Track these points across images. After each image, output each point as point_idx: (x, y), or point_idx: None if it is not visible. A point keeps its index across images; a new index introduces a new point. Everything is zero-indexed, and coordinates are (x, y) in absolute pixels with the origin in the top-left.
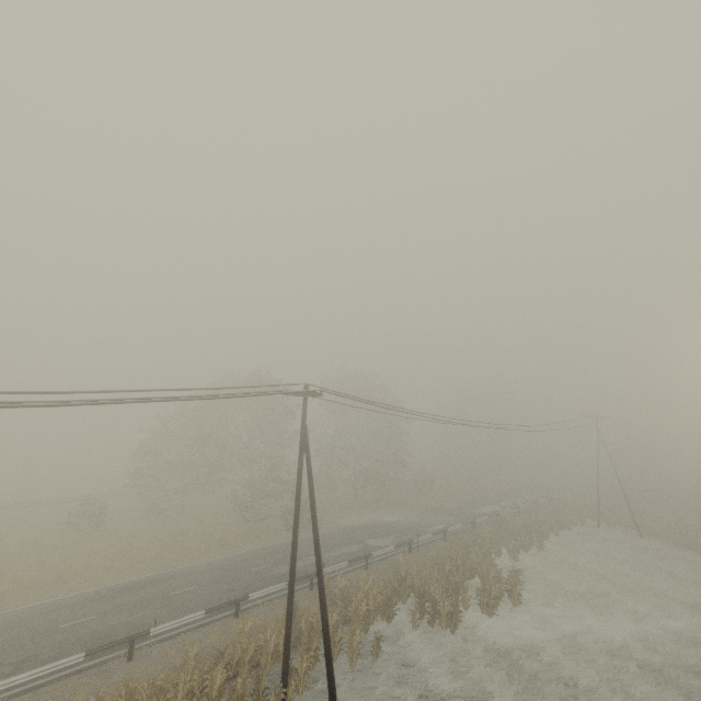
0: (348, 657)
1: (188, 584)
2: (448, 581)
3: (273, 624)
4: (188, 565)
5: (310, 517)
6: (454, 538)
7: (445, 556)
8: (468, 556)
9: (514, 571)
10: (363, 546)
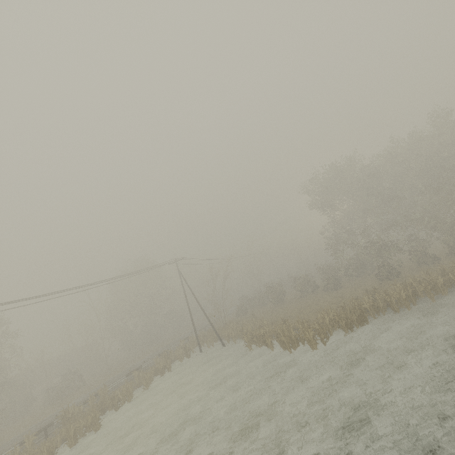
0: None
1: None
2: None
3: None
4: None
5: None
6: None
7: None
8: None
9: None
10: None
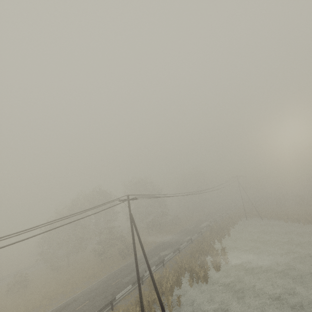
0: (168, 310)
1: (84, 301)
2: (198, 261)
3: (131, 307)
4: (80, 292)
5: (132, 250)
6: (195, 241)
7: (194, 251)
8: (203, 248)
9: (222, 248)
10: (159, 256)
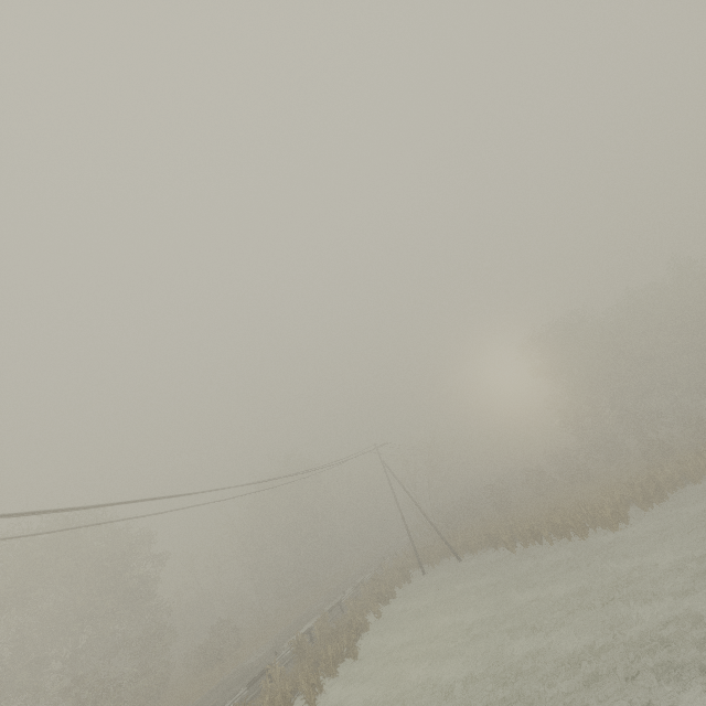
0: None
1: None
2: None
3: None
4: None
5: None
6: None
7: None
8: None
9: None
10: None
